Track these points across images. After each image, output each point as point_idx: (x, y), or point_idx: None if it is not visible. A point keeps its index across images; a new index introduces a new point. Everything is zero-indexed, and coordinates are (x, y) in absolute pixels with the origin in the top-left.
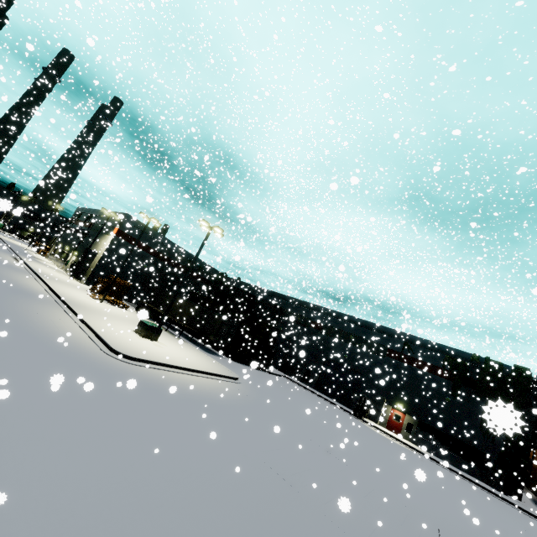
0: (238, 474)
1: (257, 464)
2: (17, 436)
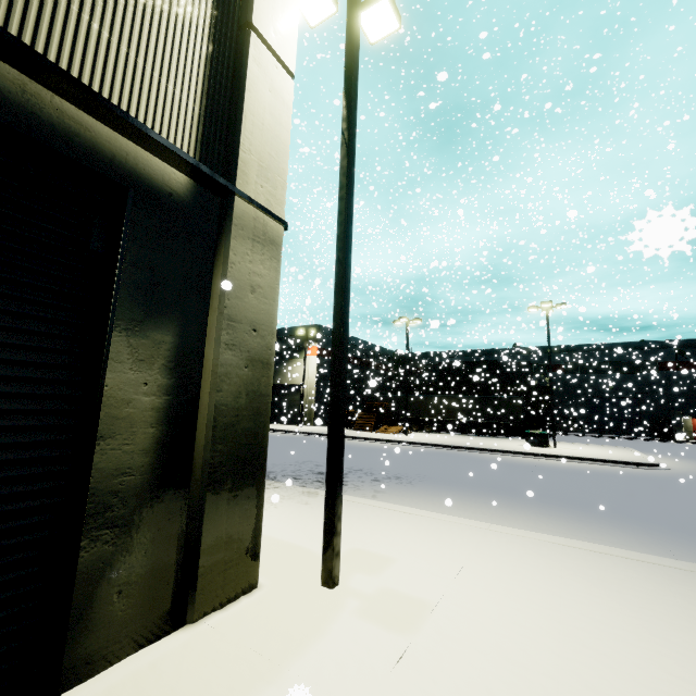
0: None
1: None
2: None
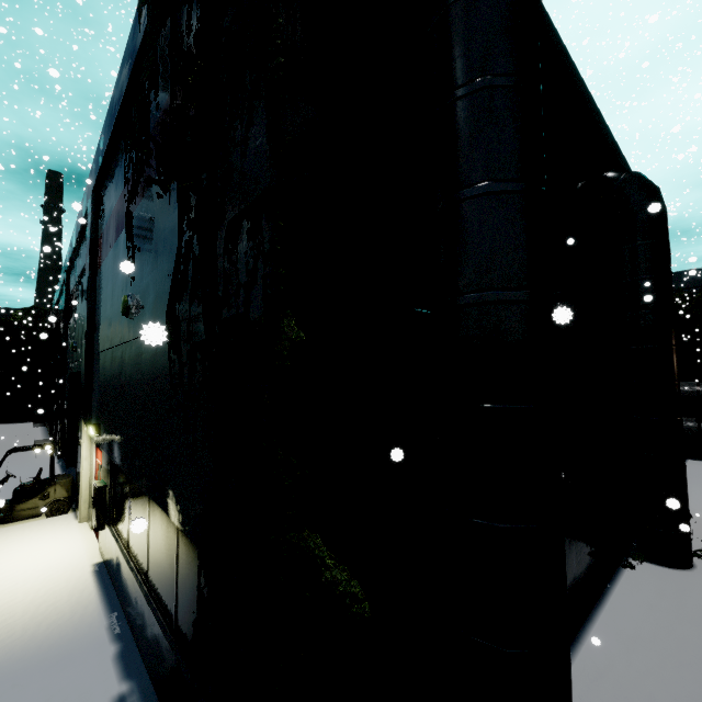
0: None
1: None
2: None
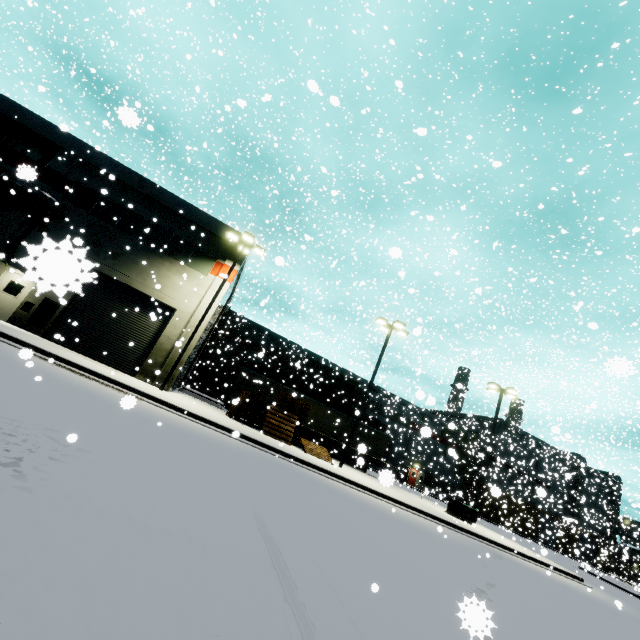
0: None
1: None
2: None
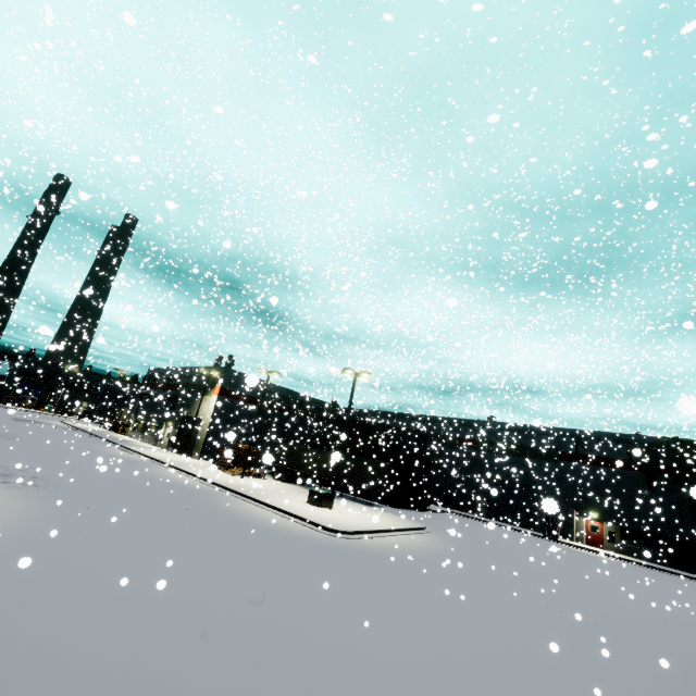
0: (526, 611)
1: (527, 602)
2: (394, 611)
